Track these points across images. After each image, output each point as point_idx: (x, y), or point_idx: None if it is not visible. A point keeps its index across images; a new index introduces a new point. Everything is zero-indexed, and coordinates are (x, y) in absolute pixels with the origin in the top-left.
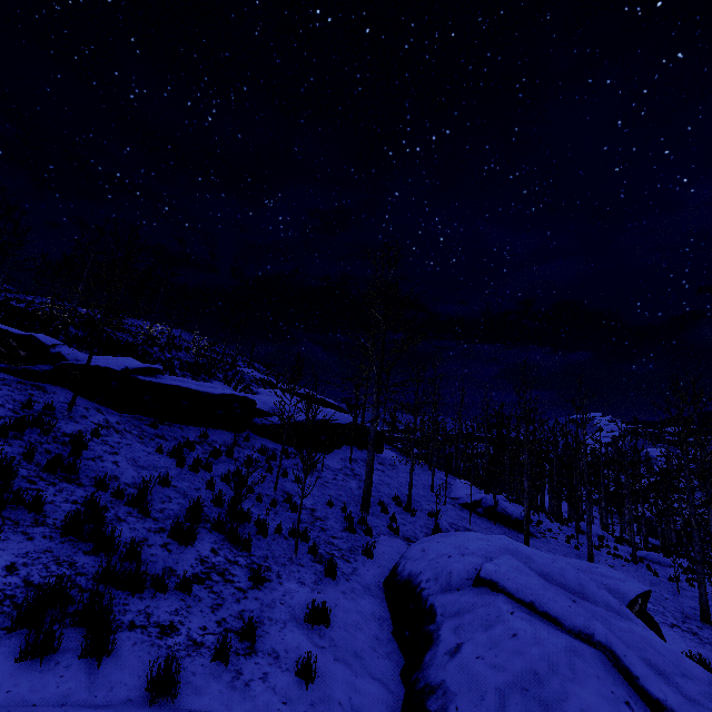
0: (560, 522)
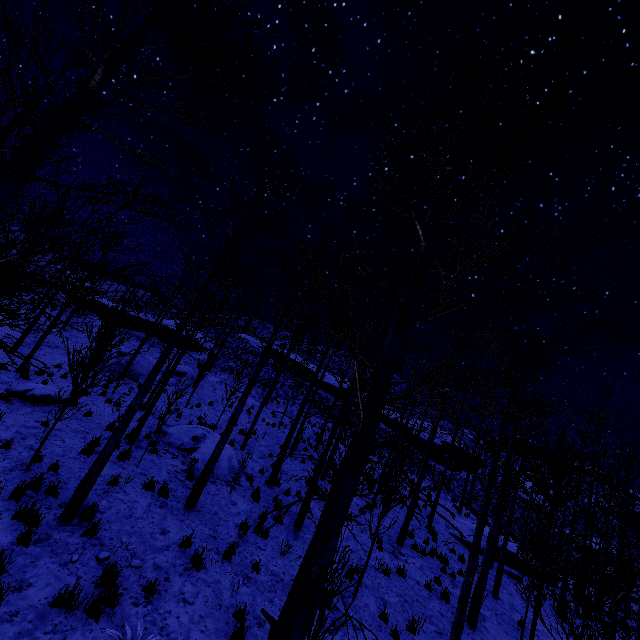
0: (198, 423)
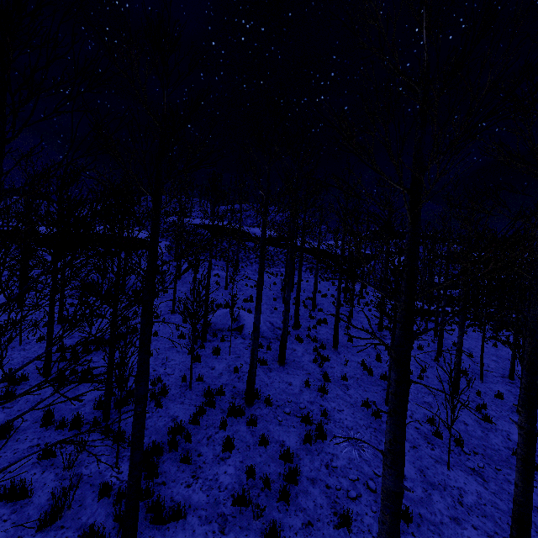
0: (216, 307)
